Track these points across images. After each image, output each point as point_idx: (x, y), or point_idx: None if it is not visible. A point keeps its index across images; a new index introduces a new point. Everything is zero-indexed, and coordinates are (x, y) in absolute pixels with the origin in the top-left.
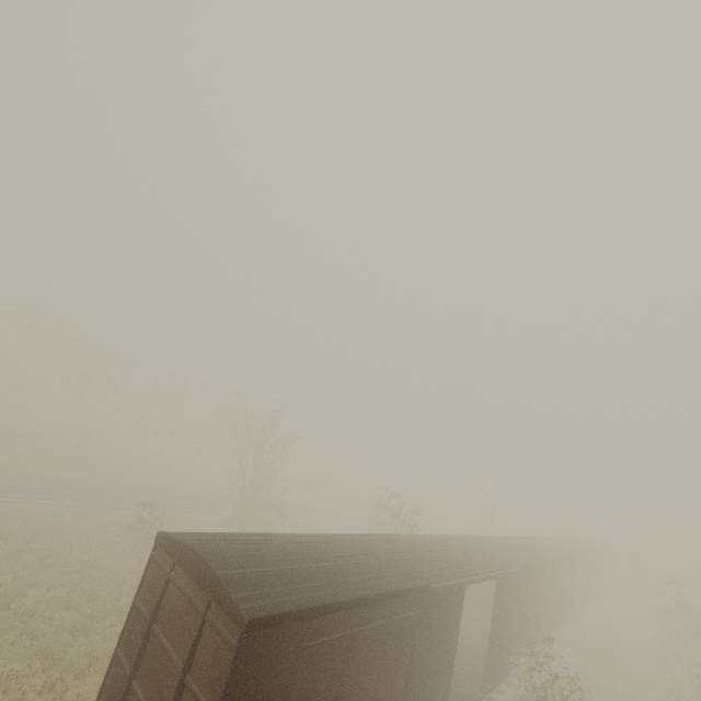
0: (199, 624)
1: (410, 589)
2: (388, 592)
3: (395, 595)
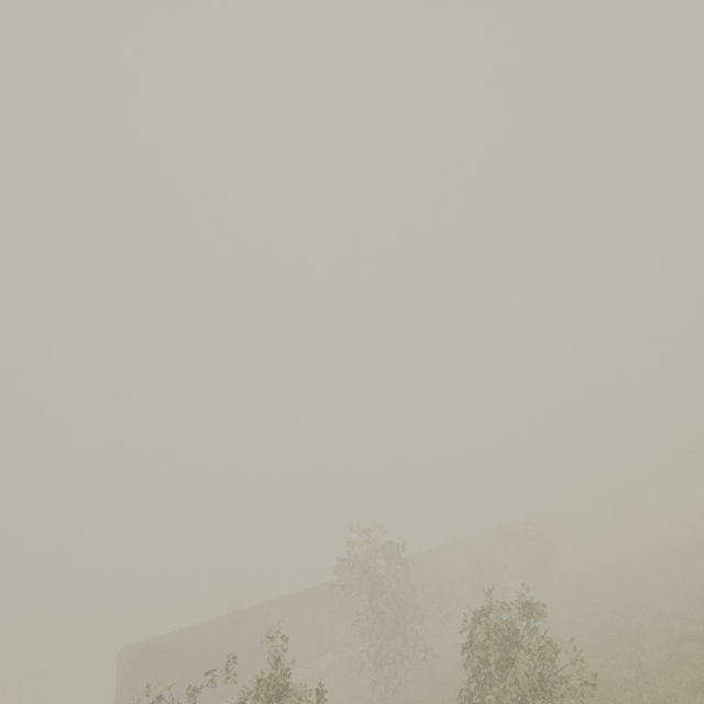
0: (124, 665)
1: (218, 621)
2: (202, 626)
3: (208, 626)
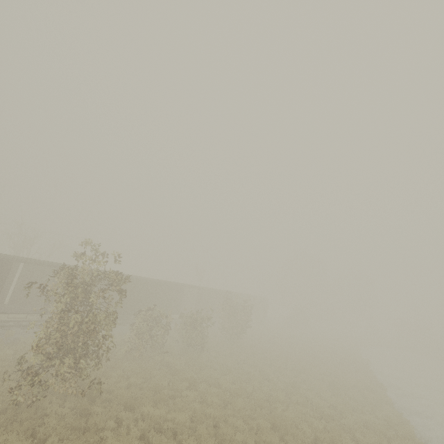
0: None
1: None
2: None
3: None
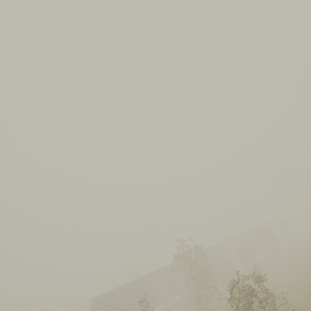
0: (92, 306)
1: (128, 284)
2: (121, 287)
3: (124, 287)
